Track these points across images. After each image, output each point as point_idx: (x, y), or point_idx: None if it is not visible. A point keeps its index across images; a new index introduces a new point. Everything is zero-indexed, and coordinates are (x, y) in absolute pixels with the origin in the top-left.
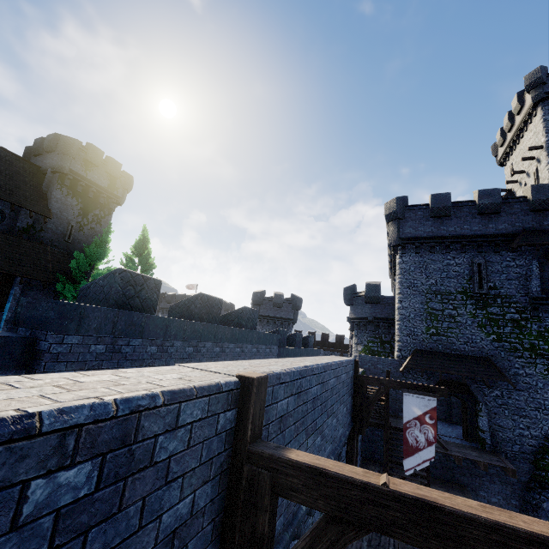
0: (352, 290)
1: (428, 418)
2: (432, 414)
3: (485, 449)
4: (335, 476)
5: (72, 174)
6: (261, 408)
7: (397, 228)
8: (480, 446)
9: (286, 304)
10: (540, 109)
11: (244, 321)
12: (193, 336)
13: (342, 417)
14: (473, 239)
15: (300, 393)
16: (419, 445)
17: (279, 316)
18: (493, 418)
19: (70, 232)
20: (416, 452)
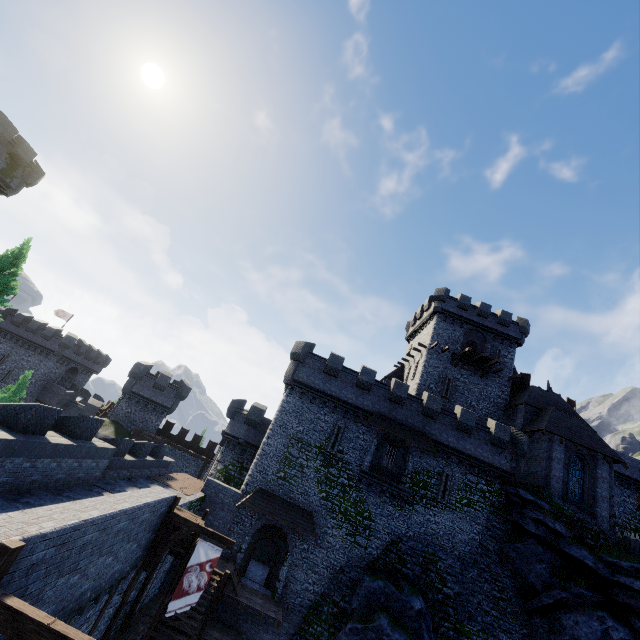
0: (239, 404)
1: (209, 565)
2: (214, 563)
3: (274, 598)
4: (26, 616)
5: None
6: (8, 566)
7: (295, 369)
8: (272, 594)
9: (169, 389)
10: (436, 318)
11: (80, 430)
12: (4, 453)
13: (127, 554)
14: (344, 405)
15: (67, 543)
16: (190, 590)
17: (155, 399)
18: (293, 569)
19: None
20: (185, 596)
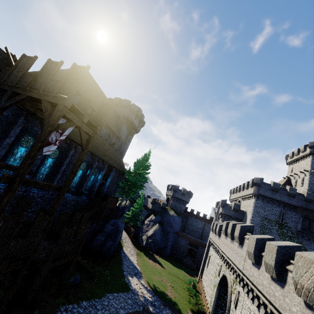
0: (225, 201)
1: None
2: None
3: None
4: None
5: (131, 120)
6: None
7: (258, 189)
8: None
9: (186, 194)
10: (311, 156)
11: None
12: None
13: None
14: (283, 203)
15: None
16: None
17: (182, 199)
18: None
19: (121, 145)
20: None
